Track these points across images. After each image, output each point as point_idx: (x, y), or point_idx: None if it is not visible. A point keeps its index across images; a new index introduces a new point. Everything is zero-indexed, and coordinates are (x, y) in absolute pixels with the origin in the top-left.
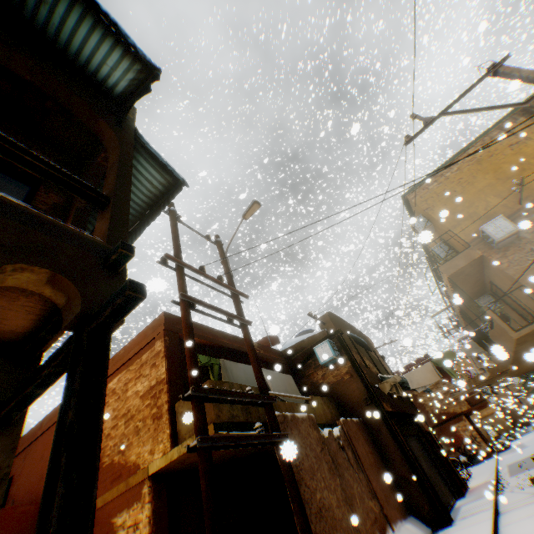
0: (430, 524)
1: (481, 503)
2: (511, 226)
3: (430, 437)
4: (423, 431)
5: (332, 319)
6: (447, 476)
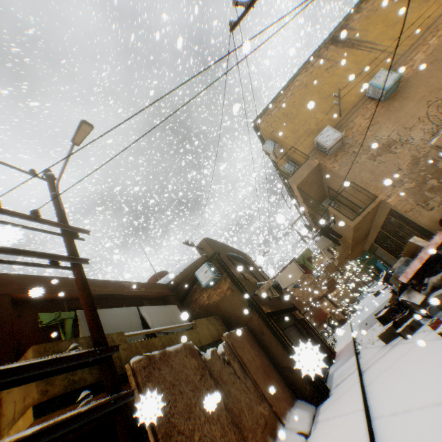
0: (314, 401)
1: (348, 367)
2: (338, 133)
3: (305, 322)
4: (298, 320)
5: (209, 244)
6: (321, 350)
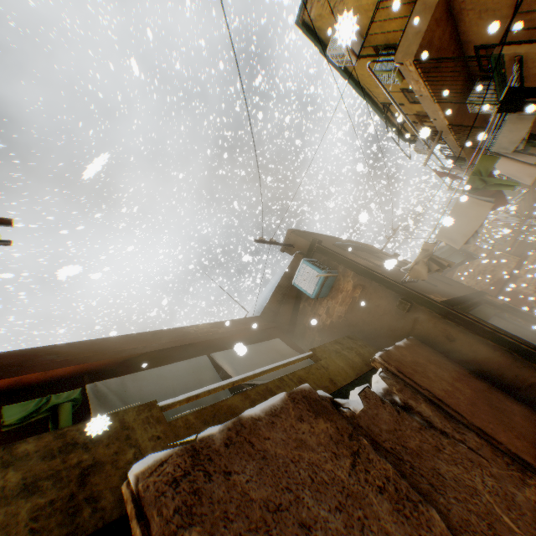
0: None
1: None
2: None
3: (509, 309)
4: (499, 306)
5: (300, 235)
6: None
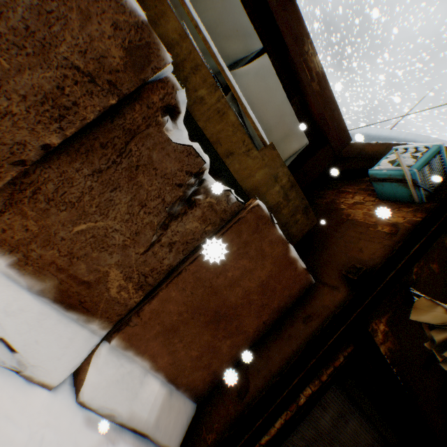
0: None
1: None
2: None
3: None
4: None
5: None
6: None
